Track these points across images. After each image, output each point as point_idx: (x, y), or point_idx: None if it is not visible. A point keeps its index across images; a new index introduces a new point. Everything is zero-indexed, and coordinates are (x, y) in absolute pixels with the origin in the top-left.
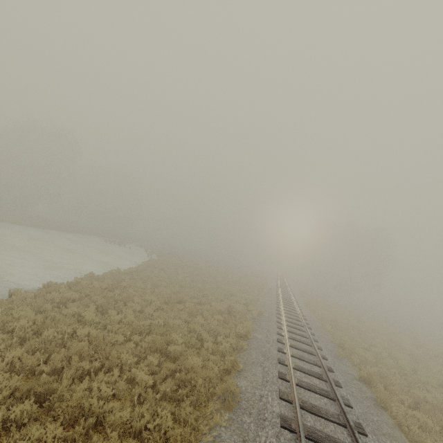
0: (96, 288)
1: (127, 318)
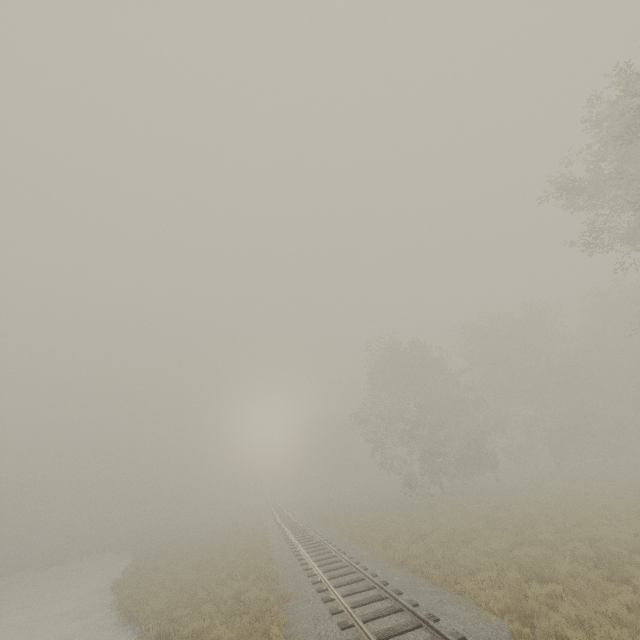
0: (150, 567)
1: (196, 559)
